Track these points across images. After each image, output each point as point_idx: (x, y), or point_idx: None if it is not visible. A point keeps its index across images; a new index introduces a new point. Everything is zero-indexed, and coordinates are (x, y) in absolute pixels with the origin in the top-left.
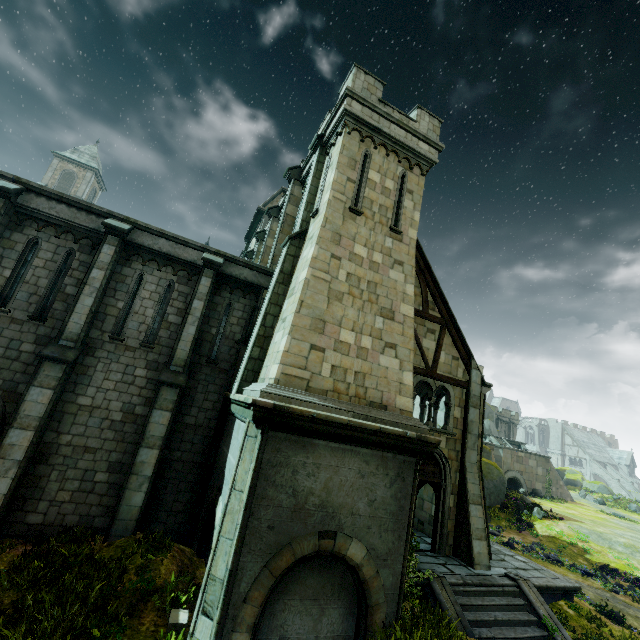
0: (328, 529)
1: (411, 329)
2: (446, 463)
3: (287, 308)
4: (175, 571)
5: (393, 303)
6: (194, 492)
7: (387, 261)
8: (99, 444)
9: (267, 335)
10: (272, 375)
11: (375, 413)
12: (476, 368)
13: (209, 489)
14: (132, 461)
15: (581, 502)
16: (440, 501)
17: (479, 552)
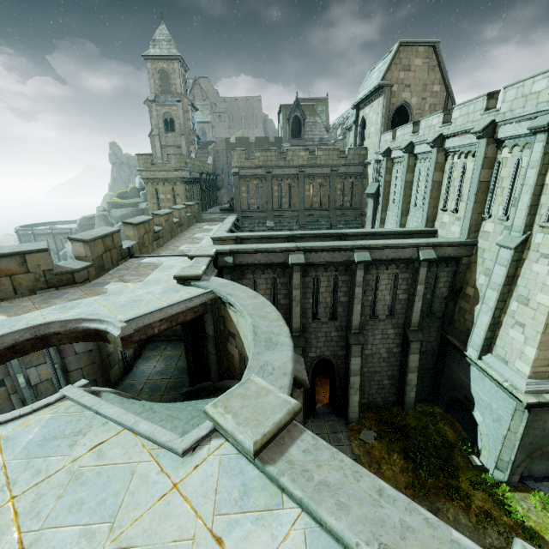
0: None
1: None
2: None
3: (521, 315)
4: (453, 433)
5: None
6: (431, 381)
7: None
8: (380, 369)
9: (495, 322)
10: (522, 370)
11: None
12: None
13: (445, 384)
14: (406, 380)
15: None
16: None
17: None
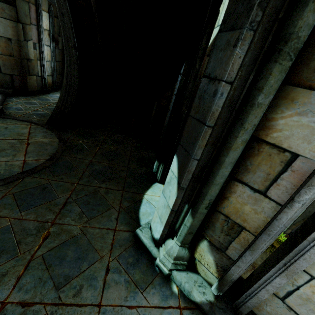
0: None
1: None
2: None
3: None
4: None
5: None
6: None
7: None
8: None
9: None
10: None
11: None
12: None
13: None
14: None
15: None
16: None
17: None
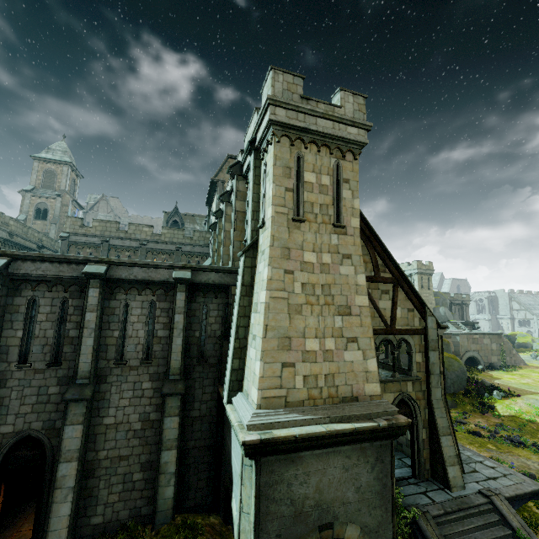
0: (325, 522)
1: (368, 317)
2: (415, 404)
3: (254, 325)
4: None
5: (348, 298)
6: (211, 469)
7: (336, 259)
8: (129, 451)
9: (242, 346)
10: (254, 399)
11: (348, 409)
12: (431, 315)
13: (223, 468)
14: (158, 464)
15: (533, 364)
16: (414, 436)
17: (454, 476)
